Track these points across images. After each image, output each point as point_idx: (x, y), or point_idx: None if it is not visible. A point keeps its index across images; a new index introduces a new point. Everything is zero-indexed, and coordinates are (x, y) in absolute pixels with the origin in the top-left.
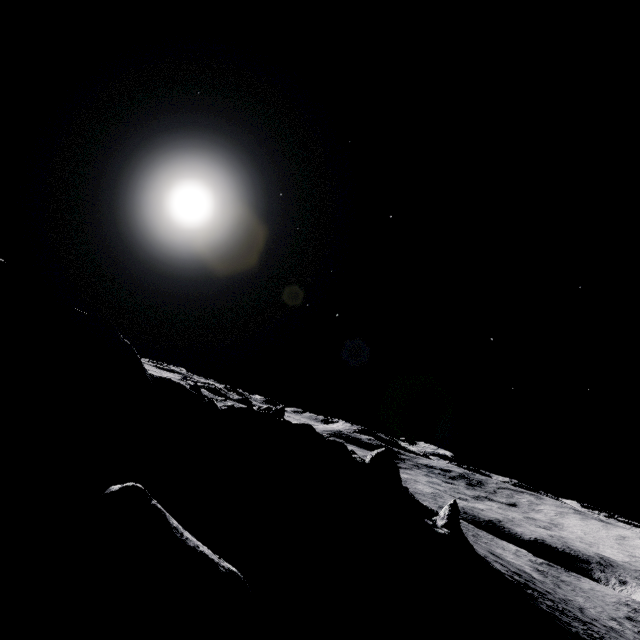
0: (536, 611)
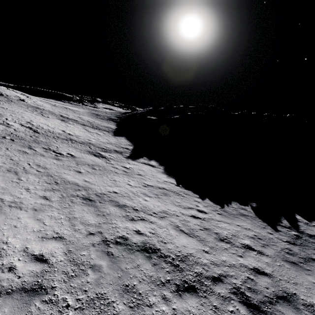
0: None
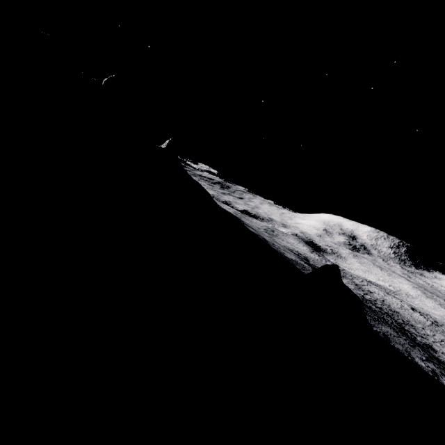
0: (201, 186)
